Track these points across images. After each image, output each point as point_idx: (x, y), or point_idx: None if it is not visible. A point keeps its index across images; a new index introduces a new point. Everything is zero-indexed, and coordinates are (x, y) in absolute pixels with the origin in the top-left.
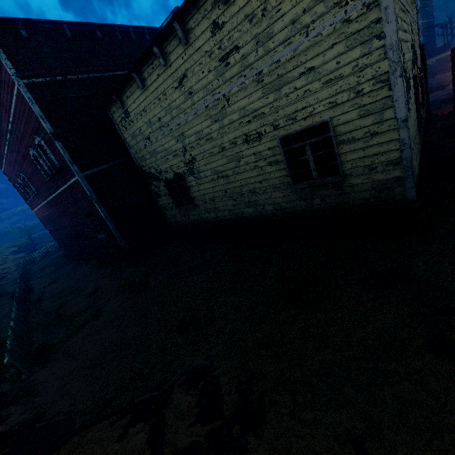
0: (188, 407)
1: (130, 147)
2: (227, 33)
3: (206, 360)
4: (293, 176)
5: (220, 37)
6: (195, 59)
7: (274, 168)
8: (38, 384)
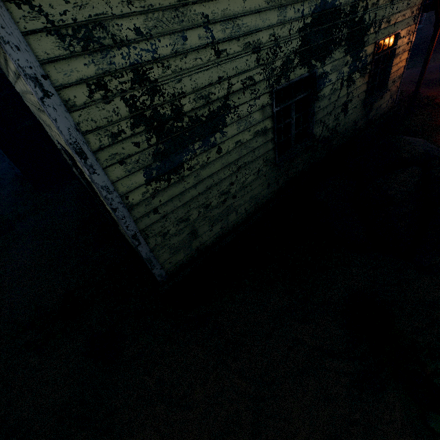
0: None
1: None
2: None
3: None
4: None
5: None
6: None
7: None
8: None
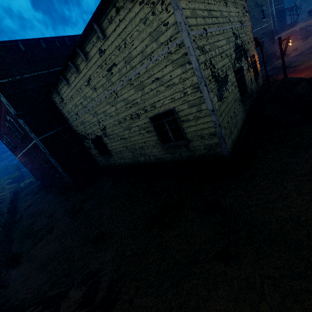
0: (76, 299)
1: (68, 119)
2: (108, 55)
3: (100, 265)
4: (161, 139)
5: (105, 57)
6: (94, 69)
7: (150, 135)
8: (10, 280)
